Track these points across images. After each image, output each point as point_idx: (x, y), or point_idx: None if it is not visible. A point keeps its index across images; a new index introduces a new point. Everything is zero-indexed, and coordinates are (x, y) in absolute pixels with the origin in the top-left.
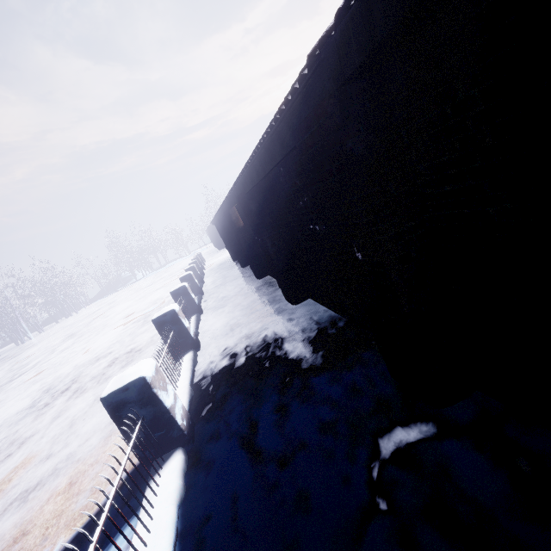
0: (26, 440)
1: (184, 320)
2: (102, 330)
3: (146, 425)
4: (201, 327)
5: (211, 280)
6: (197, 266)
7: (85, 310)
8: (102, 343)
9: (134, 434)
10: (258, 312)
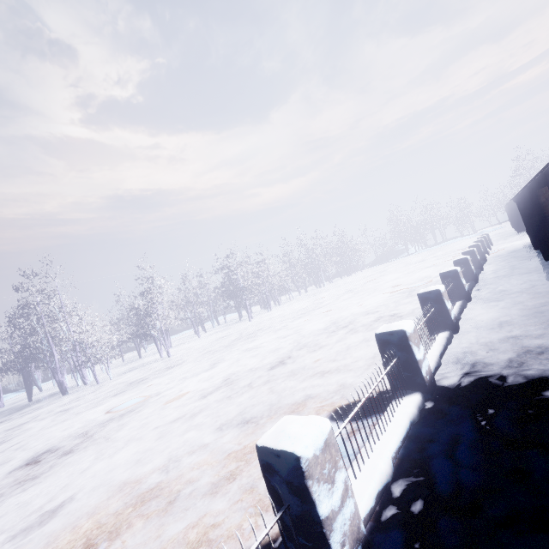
0: (322, 346)
1: (447, 302)
2: (372, 292)
3: (399, 363)
4: (464, 314)
5: (492, 268)
6: (478, 250)
7: (361, 273)
8: (372, 303)
9: (391, 363)
10: (545, 317)
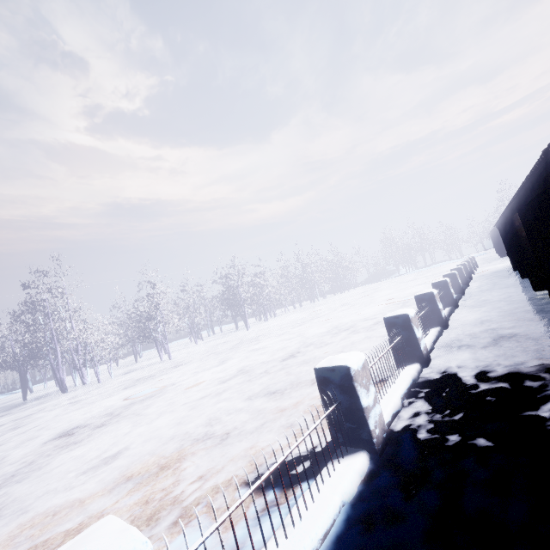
0: (328, 344)
1: (439, 303)
2: (368, 304)
3: (403, 340)
4: (452, 317)
5: (477, 284)
6: (465, 269)
7: (354, 290)
8: (369, 312)
9: (397, 338)
10: (516, 316)
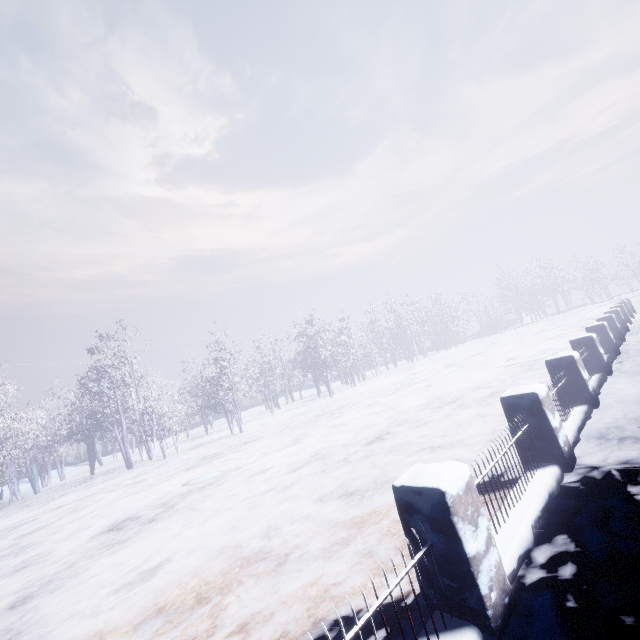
0: (426, 422)
1: (582, 371)
2: (481, 366)
3: (531, 431)
4: (604, 388)
5: (638, 339)
6: (617, 317)
7: (463, 346)
8: (482, 377)
9: (522, 429)
10: None
